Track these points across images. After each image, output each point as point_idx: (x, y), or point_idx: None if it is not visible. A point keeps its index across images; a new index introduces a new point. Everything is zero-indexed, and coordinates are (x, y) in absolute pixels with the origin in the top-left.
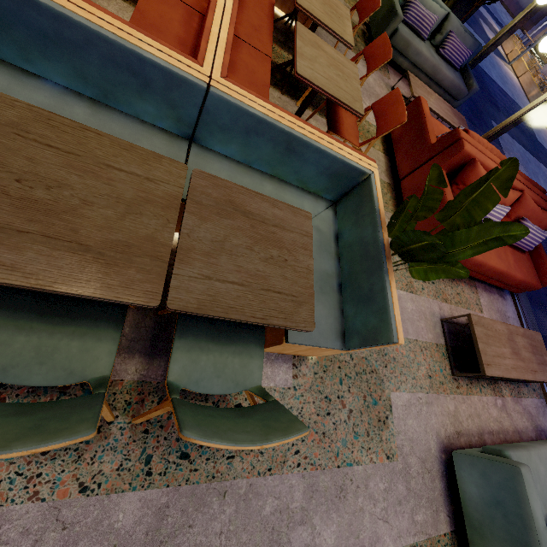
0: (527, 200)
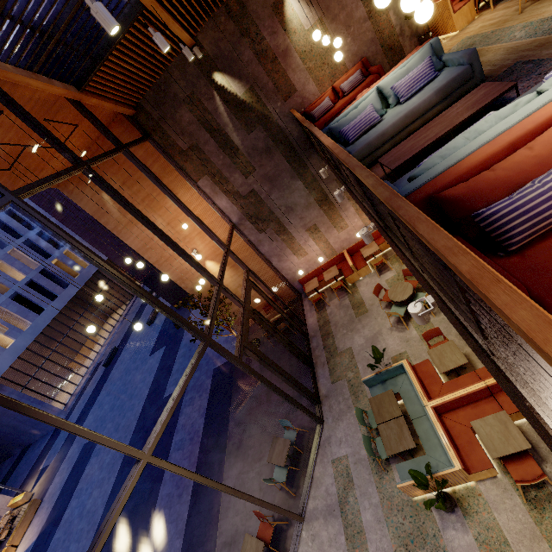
0: None
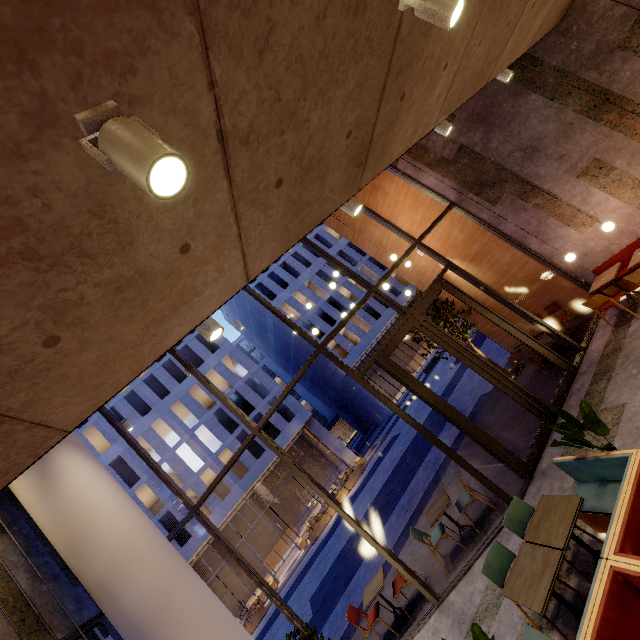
0: None
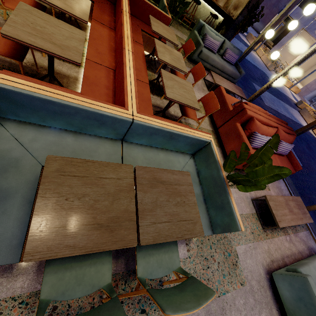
0: (280, 131)
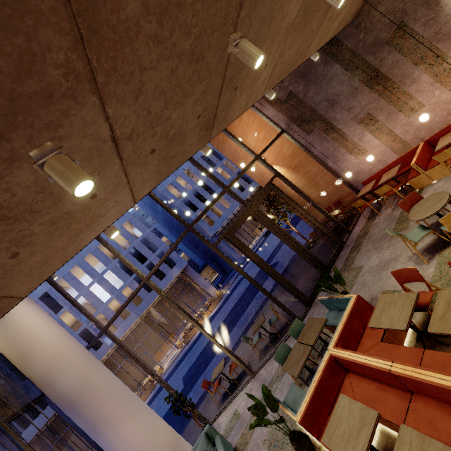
0: None
